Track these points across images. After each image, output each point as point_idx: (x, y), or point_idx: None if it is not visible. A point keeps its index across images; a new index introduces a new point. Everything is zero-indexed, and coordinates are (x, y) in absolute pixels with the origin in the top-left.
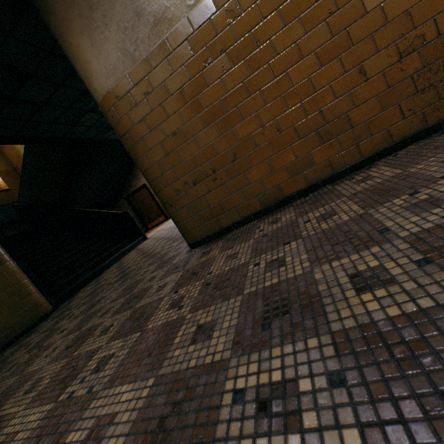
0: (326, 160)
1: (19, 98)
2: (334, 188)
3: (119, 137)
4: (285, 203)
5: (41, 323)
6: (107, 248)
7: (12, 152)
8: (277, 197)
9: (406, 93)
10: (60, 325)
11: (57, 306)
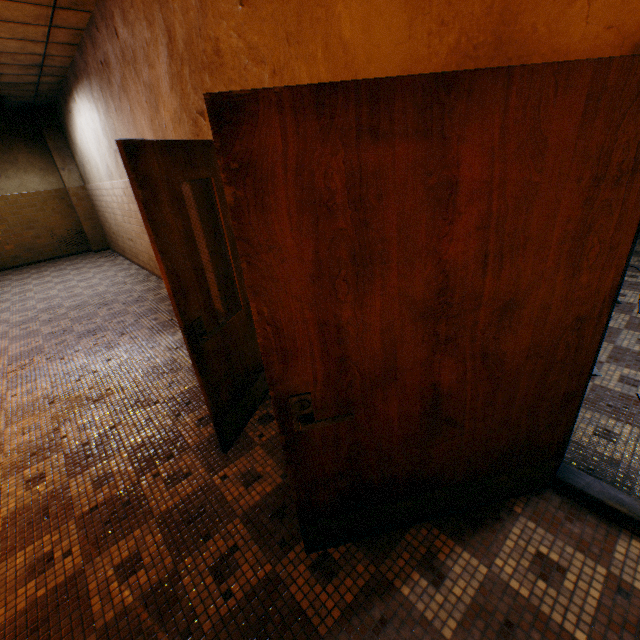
0: (29, 257)
1: None
2: (30, 266)
3: None
4: (10, 269)
5: None
6: None
7: None
8: (6, 266)
9: (55, 245)
10: None
11: None
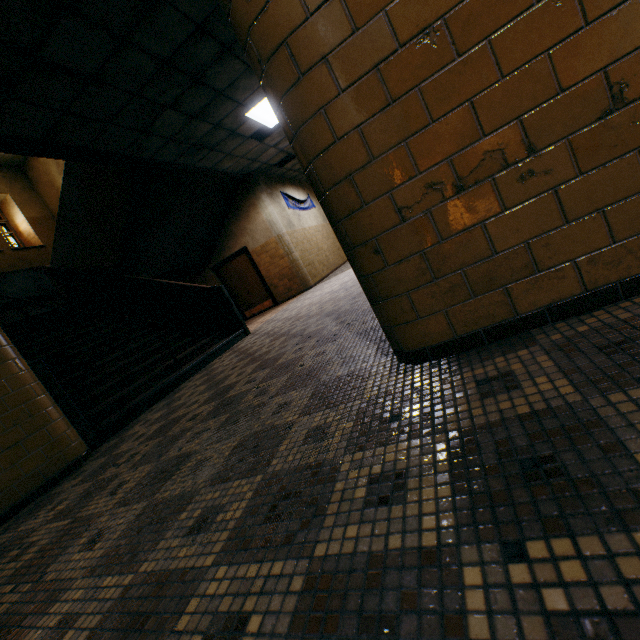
0: None
1: (48, 57)
2: None
3: (257, 64)
4: None
5: (63, 481)
6: (186, 345)
7: (51, 190)
8: None
9: None
10: (93, 508)
11: (96, 446)
